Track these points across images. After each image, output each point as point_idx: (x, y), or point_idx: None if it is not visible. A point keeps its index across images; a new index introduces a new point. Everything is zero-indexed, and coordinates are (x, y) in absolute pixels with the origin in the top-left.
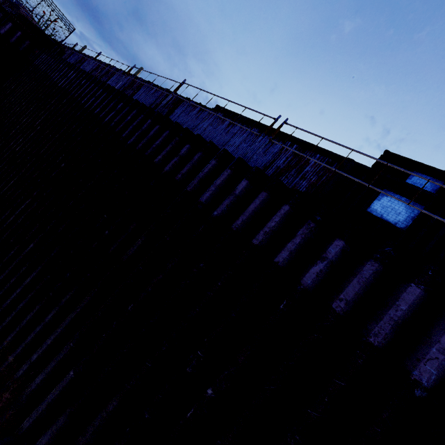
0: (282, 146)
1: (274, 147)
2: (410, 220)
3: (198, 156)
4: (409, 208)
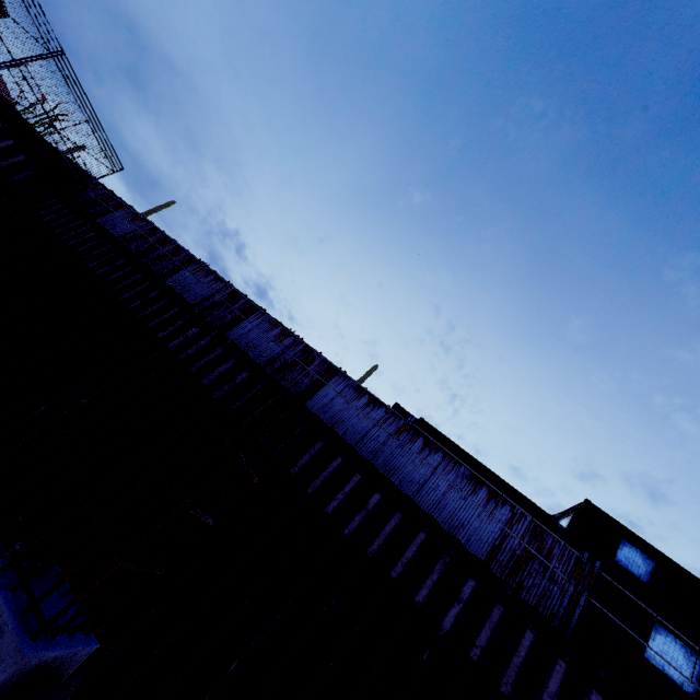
0: (511, 513)
1: (500, 511)
2: (695, 679)
3: (499, 615)
4: (689, 659)
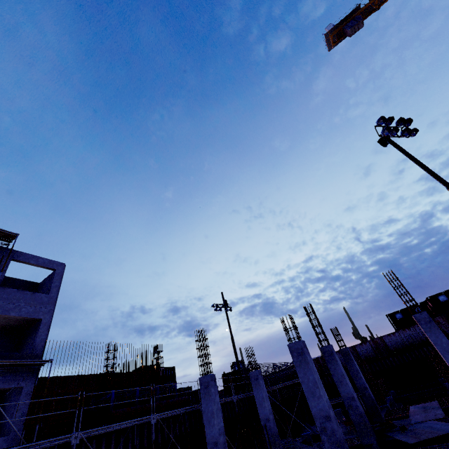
0: None
1: None
2: None
3: None
4: None
